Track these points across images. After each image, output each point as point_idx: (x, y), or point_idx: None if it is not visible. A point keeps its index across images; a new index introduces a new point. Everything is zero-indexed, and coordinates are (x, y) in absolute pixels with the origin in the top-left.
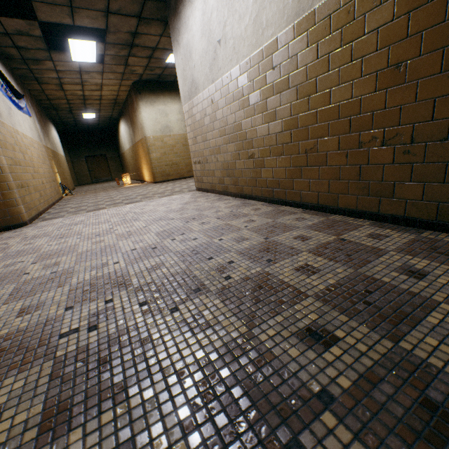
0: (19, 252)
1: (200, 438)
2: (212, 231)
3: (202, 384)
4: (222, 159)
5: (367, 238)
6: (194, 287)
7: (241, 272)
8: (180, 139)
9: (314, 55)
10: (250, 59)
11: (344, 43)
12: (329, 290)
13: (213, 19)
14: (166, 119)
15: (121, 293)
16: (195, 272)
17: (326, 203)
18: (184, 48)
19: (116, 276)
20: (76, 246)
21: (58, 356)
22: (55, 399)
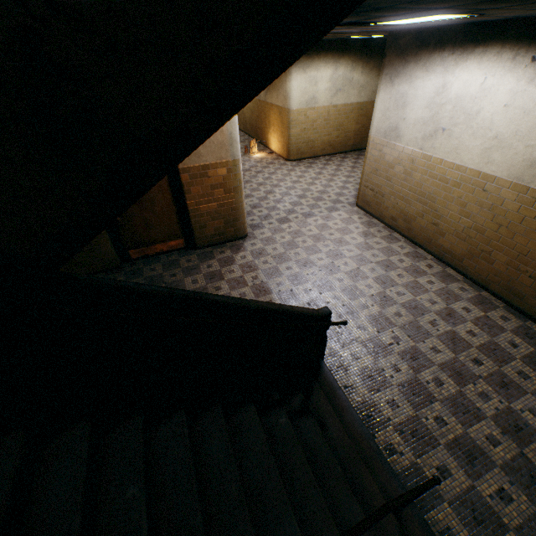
0: (293, 277)
1: (452, 378)
2: (411, 288)
3: (447, 368)
4: (402, 206)
5: (499, 319)
6: (425, 332)
7: (442, 328)
8: (323, 112)
9: (516, 209)
10: (467, 168)
11: (535, 219)
12: (480, 345)
13: (446, 109)
14: (314, 89)
15: (394, 328)
16: (420, 323)
17: (481, 282)
18: (398, 94)
19: (381, 316)
20: (329, 281)
21: (396, 352)
22: (409, 365)
